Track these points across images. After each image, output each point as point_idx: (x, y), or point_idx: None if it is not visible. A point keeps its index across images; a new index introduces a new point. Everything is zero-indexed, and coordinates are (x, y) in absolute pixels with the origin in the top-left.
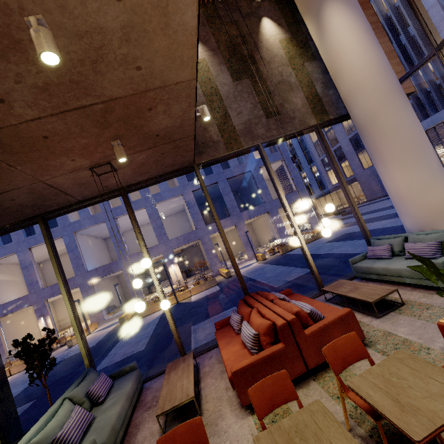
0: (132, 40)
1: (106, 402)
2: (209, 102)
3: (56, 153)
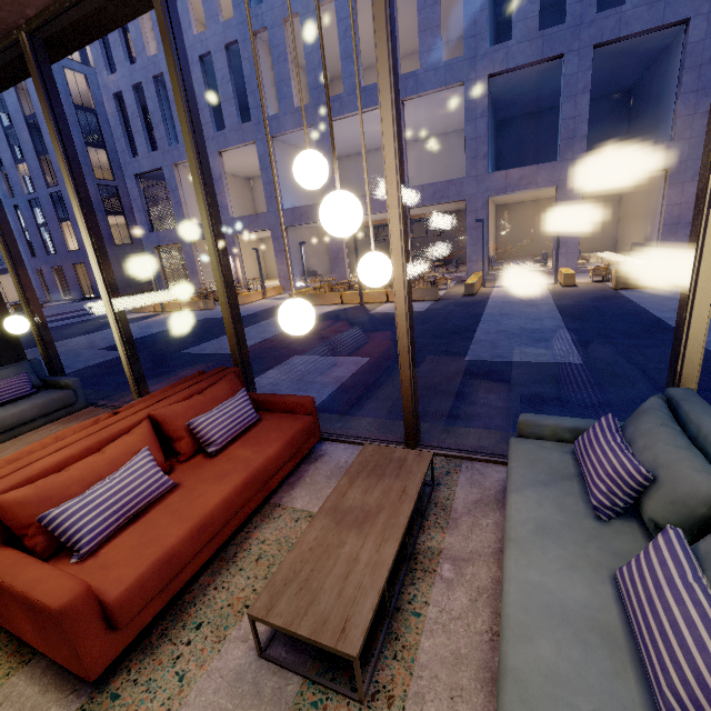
0: None
1: None
2: None
3: None
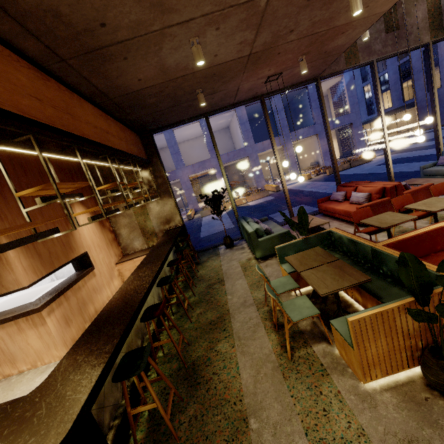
0: None
1: None
2: None
3: (269, 65)
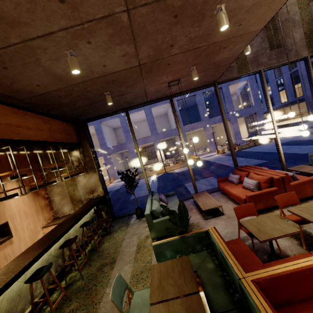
0: (250, 11)
1: (169, 204)
2: None
3: (164, 73)
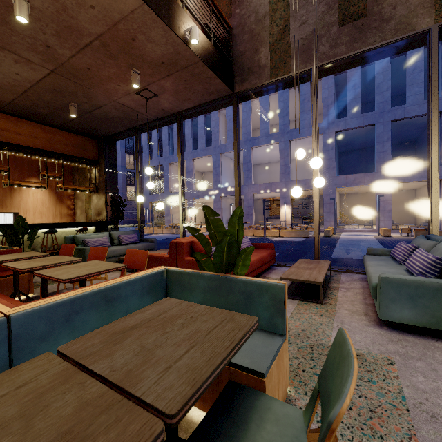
0: None
1: (123, 245)
2: (272, 12)
3: (104, 80)
